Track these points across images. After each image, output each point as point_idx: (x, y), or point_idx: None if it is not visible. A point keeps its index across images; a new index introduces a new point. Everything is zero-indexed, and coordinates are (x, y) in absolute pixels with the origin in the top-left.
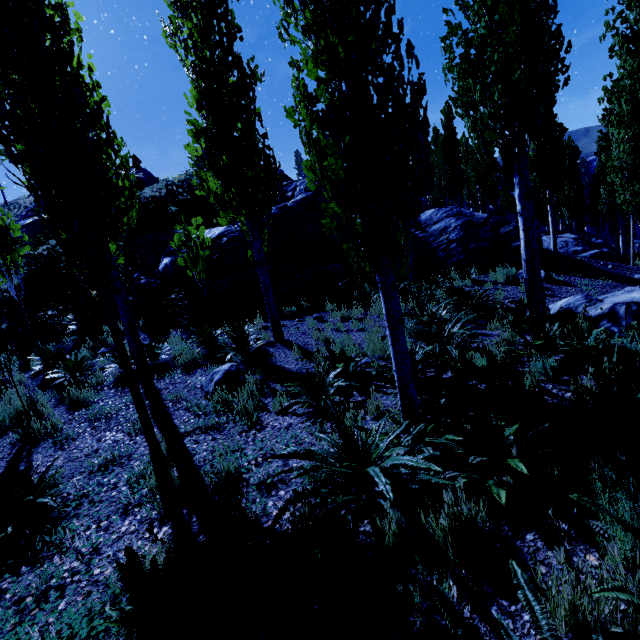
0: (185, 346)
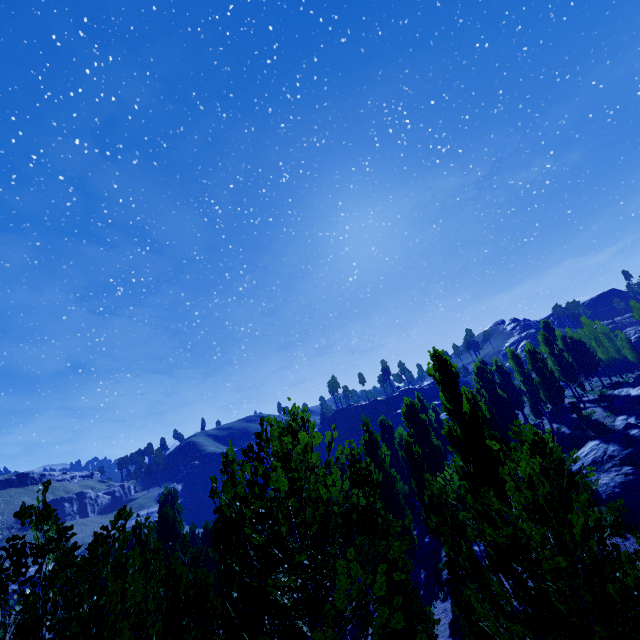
0: (615, 377)
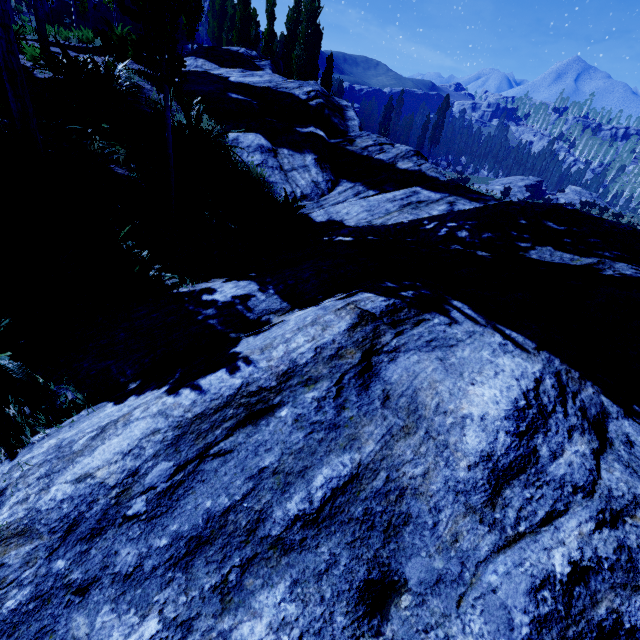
0: None
